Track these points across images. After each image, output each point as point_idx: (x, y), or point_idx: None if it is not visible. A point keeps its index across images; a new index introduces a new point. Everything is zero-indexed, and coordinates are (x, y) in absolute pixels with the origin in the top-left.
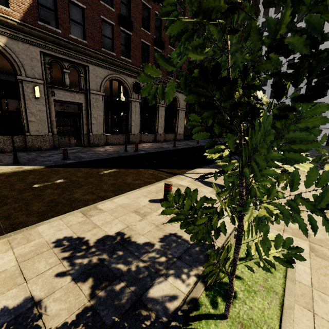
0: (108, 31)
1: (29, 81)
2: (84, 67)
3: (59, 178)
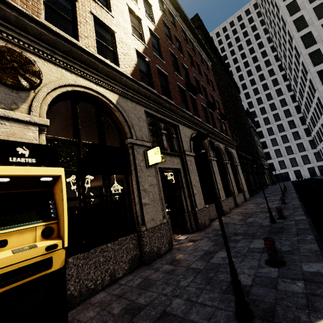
0: (180, 95)
1: (138, 145)
2: (173, 127)
3: None
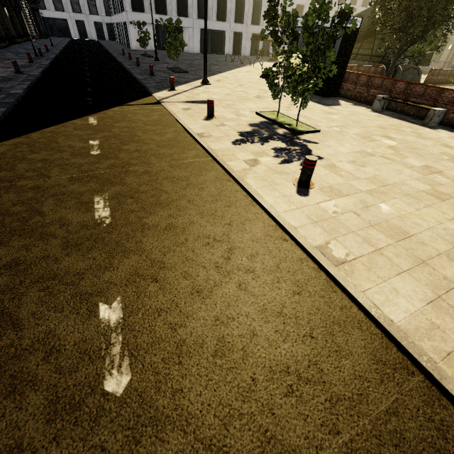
0: None
1: None
2: None
3: (81, 142)
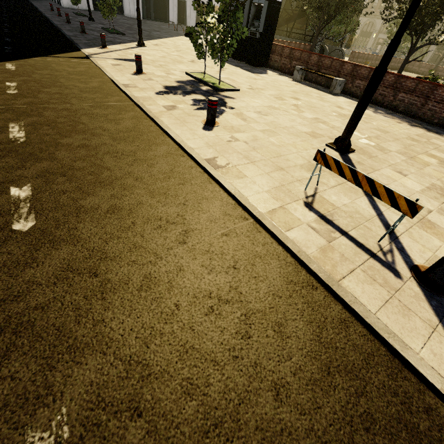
0: None
1: None
2: None
3: None
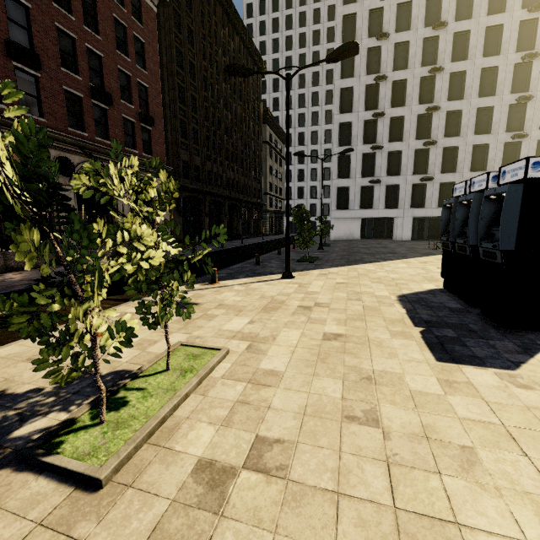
0: None
1: None
2: None
3: None
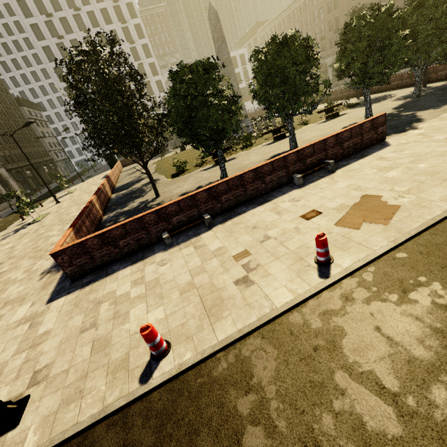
0: None
1: None
2: None
3: None
